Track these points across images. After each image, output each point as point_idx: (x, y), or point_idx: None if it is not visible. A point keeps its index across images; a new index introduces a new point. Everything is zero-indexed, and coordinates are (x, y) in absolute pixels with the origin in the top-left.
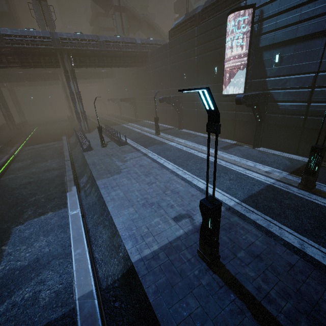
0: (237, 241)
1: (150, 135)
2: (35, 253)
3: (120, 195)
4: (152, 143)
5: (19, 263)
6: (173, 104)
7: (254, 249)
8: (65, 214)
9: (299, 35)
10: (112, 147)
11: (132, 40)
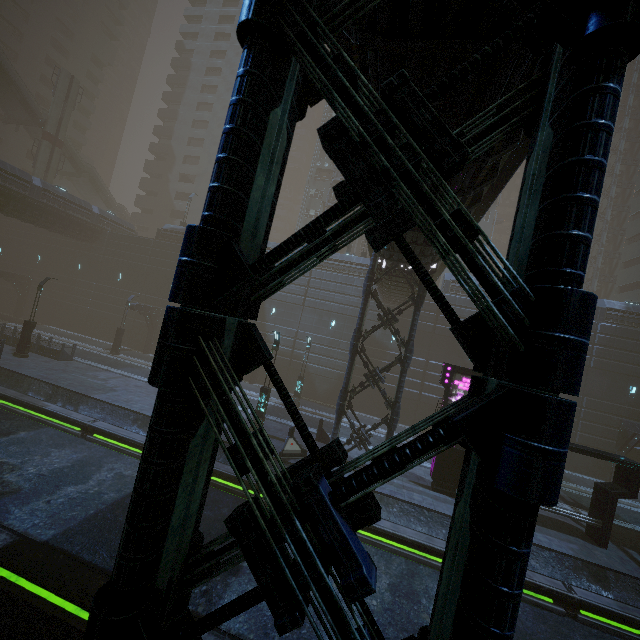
0: (268, 426)
1: (98, 352)
2: (69, 458)
3: (148, 407)
4: (120, 364)
5: (57, 465)
6: (148, 316)
7: (278, 428)
8: (56, 432)
9: (289, 301)
10: (45, 360)
11: (88, 206)
